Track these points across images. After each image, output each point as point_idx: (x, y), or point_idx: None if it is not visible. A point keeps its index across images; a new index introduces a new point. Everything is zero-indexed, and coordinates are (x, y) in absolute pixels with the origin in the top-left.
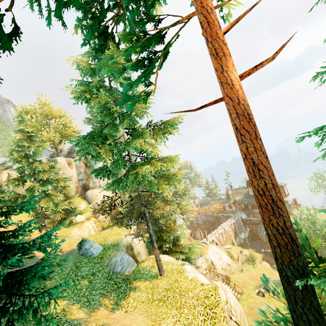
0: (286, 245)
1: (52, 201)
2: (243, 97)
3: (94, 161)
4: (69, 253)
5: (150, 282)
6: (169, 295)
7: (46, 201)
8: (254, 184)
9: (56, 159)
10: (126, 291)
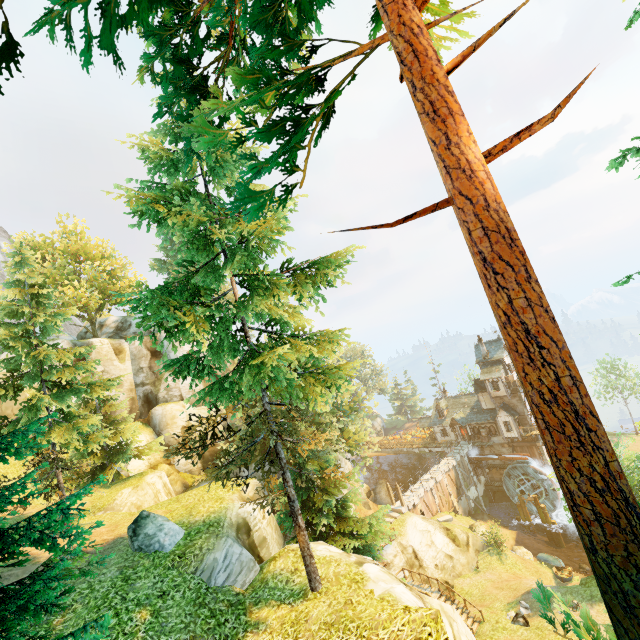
0: (616, 518)
1: (78, 431)
2: (494, 195)
3: (170, 346)
4: (109, 546)
5: (290, 608)
6: (334, 639)
7: (64, 431)
8: (532, 378)
9: (91, 342)
10: (237, 631)
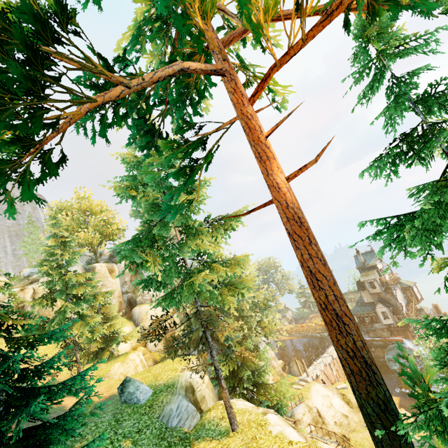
0: (360, 372)
1: (88, 326)
2: (291, 199)
3: None
4: (106, 400)
5: (218, 442)
6: None
7: (80, 325)
8: (315, 296)
9: (95, 266)
10: None
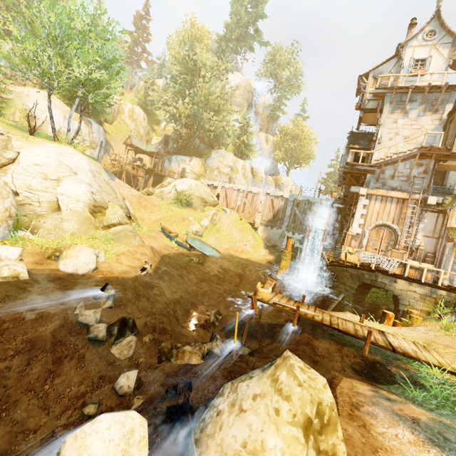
0: None
1: None
2: None
3: None
4: None
5: None
6: None
7: None
8: None
9: None
10: None
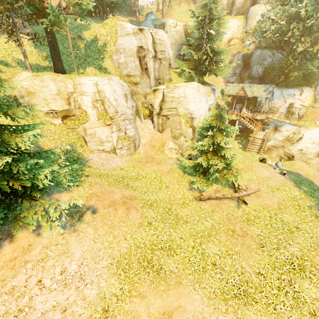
0: None
1: None
2: None
3: None
4: None
5: None
6: None
7: None
8: None
9: None
10: None
